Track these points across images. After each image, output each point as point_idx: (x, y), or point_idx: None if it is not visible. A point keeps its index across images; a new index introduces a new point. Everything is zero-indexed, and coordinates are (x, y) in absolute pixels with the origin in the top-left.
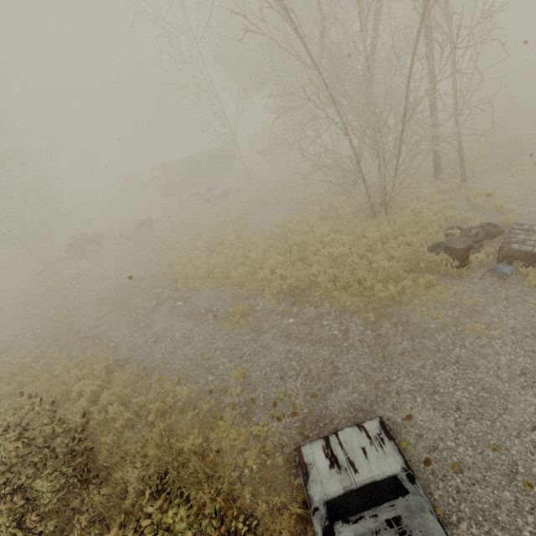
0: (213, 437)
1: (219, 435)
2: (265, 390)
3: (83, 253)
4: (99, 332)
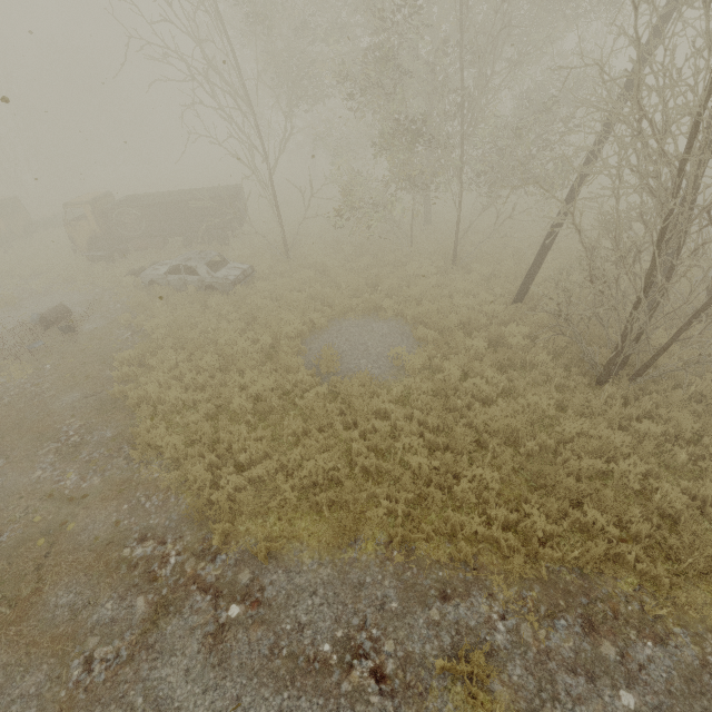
0: None
1: None
2: None
3: None
4: None
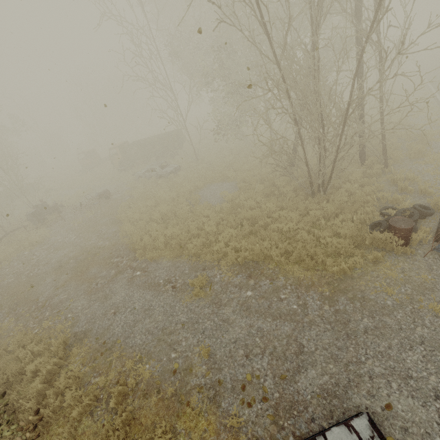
0: (181, 427)
1: (186, 425)
2: (232, 370)
3: (44, 221)
4: (57, 301)
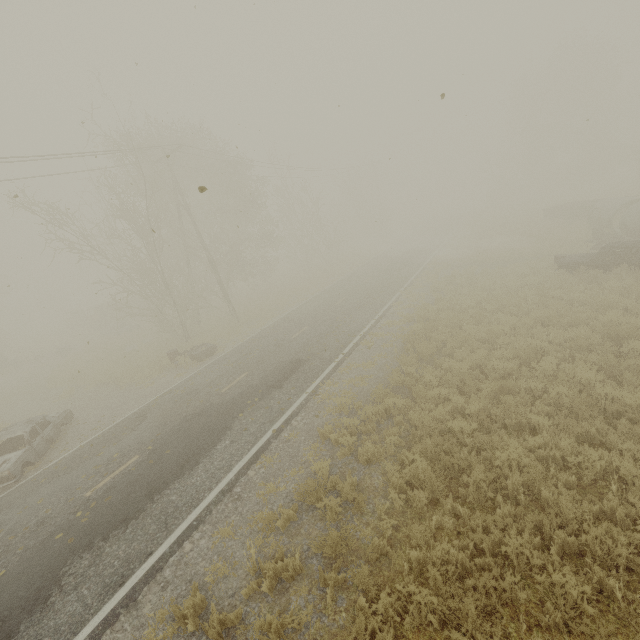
0: None
1: None
2: None
3: None
4: None
